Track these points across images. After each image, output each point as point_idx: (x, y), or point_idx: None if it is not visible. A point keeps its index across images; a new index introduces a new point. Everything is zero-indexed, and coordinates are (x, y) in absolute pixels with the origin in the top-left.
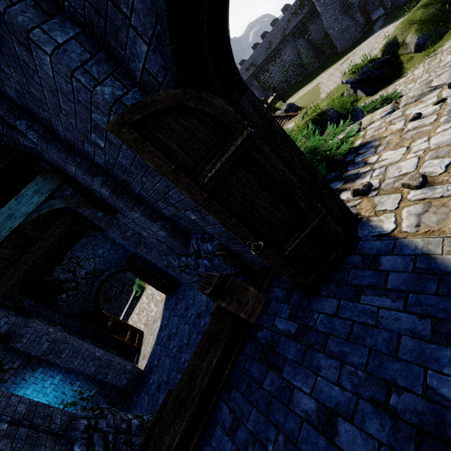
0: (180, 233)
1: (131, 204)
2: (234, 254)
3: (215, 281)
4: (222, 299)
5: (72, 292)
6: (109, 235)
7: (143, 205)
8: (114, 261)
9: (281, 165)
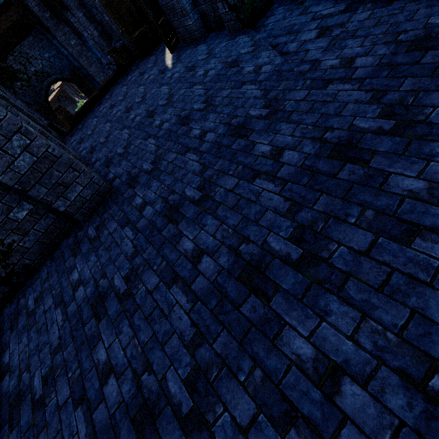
0: (106, 37)
1: (78, 5)
2: (127, 48)
3: (112, 47)
4: (114, 53)
5: (26, 83)
6: (54, 41)
7: (85, 9)
8: (59, 69)
9: (129, 1)
